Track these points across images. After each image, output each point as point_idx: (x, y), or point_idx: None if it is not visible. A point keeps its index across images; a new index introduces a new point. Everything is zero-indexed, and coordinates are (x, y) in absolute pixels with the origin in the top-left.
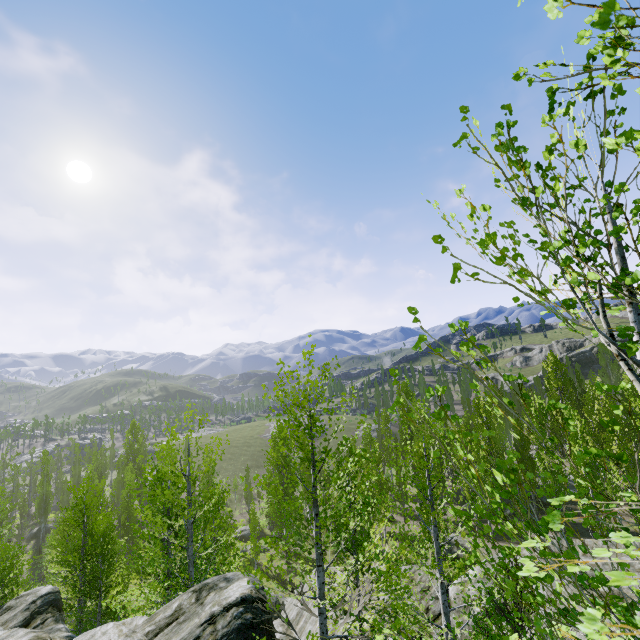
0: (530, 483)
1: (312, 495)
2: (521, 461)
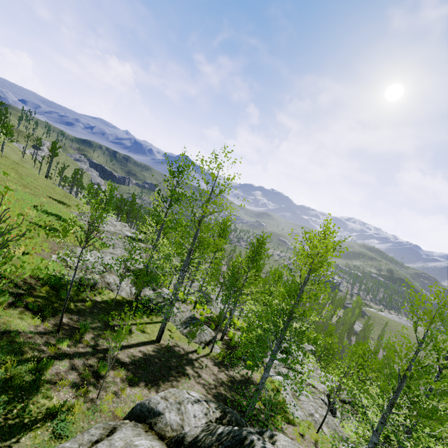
0: None
1: None
2: None
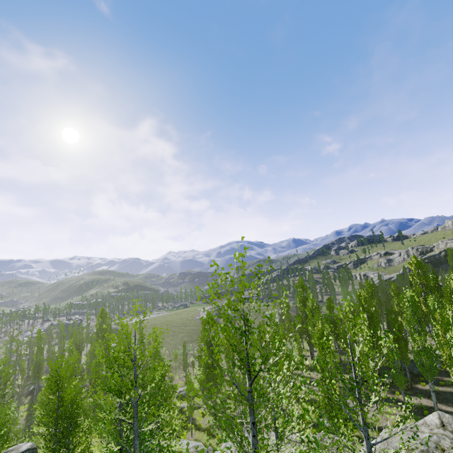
0: (404, 358)
1: (250, 406)
2: (396, 341)
